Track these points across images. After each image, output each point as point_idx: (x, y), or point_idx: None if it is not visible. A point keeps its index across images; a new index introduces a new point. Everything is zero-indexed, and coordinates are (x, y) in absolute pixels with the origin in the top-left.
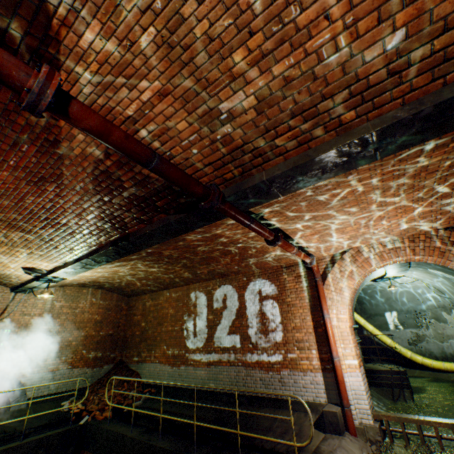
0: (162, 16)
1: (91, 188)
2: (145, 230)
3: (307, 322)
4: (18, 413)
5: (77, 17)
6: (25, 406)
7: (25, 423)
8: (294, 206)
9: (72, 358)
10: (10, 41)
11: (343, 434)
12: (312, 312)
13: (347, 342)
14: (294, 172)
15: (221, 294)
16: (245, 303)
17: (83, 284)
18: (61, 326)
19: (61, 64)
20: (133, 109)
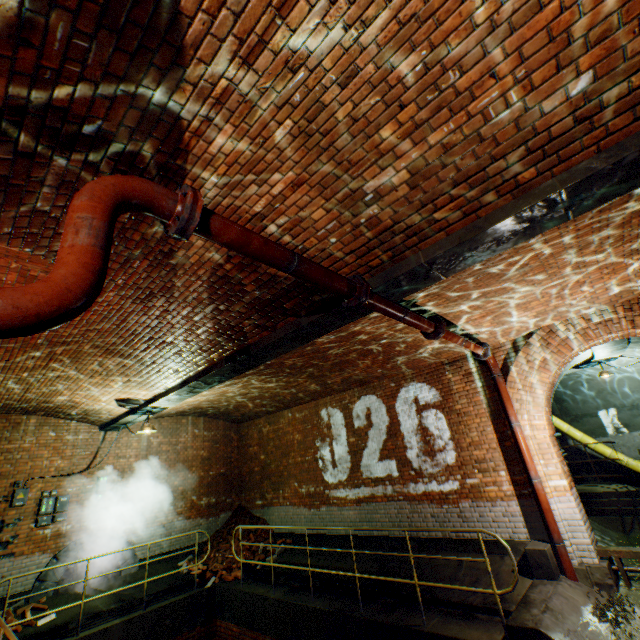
0: (300, 108)
1: (206, 297)
2: (270, 338)
3: (488, 435)
4: (131, 577)
5: (209, 125)
6: (137, 569)
7: (145, 588)
8: (457, 285)
9: (181, 507)
10: (140, 162)
11: (558, 578)
12: (493, 421)
13: (549, 457)
14: (461, 249)
15: (363, 408)
16: (397, 418)
17: (181, 413)
18: (163, 468)
19: (186, 173)
20: (261, 205)
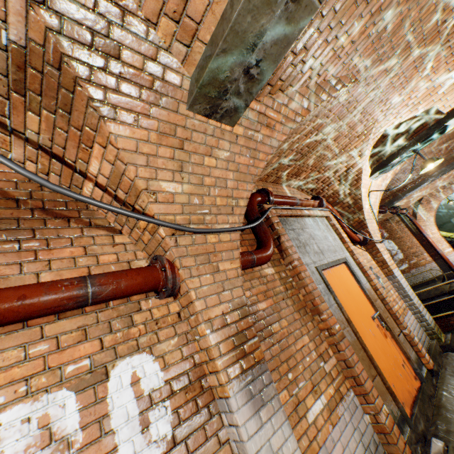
0: None
1: None
2: None
3: (414, 242)
4: None
5: None
6: None
7: None
8: None
9: None
10: None
11: None
12: (415, 236)
13: (442, 242)
14: (413, 191)
15: None
16: None
17: None
18: None
19: None
20: None
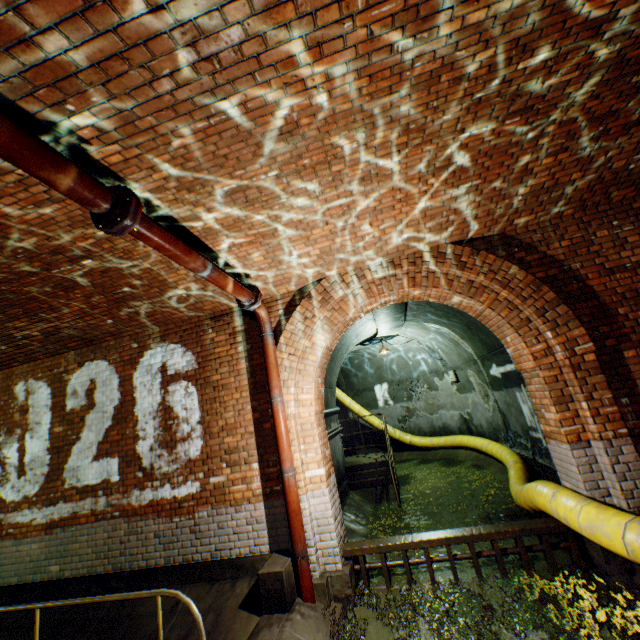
0: None
1: None
2: None
3: (247, 415)
4: None
5: None
6: None
7: None
8: (170, 125)
9: None
10: None
11: (292, 607)
12: (257, 396)
13: (312, 441)
14: None
15: (85, 381)
16: (133, 394)
17: None
18: None
19: None
20: None
